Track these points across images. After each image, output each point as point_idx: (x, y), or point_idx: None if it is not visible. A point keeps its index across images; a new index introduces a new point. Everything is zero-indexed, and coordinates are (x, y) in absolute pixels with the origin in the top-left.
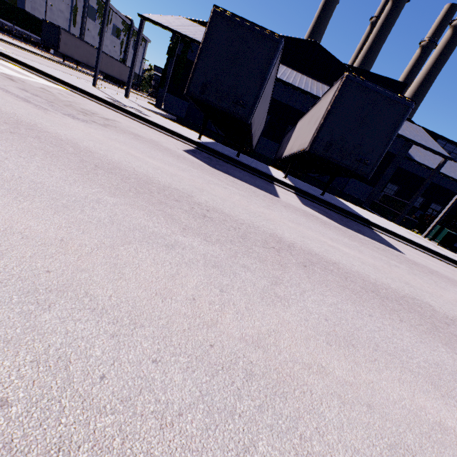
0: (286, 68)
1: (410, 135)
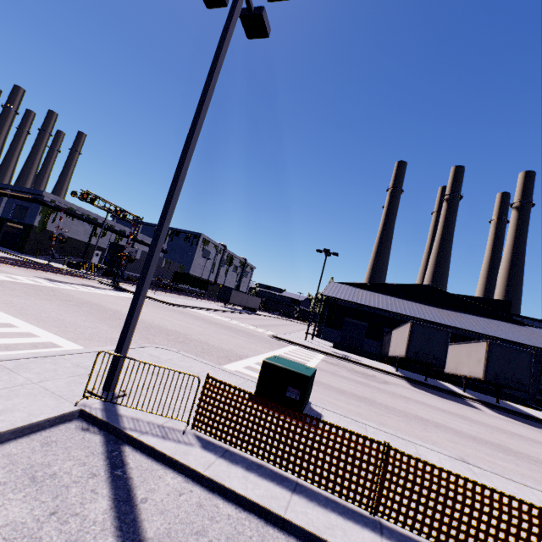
0: (415, 304)
1: (537, 342)
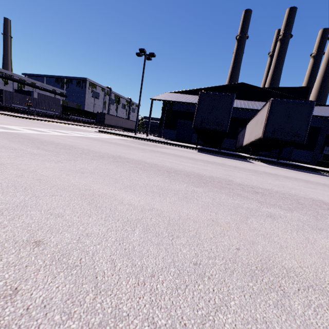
0: None
1: (325, 114)
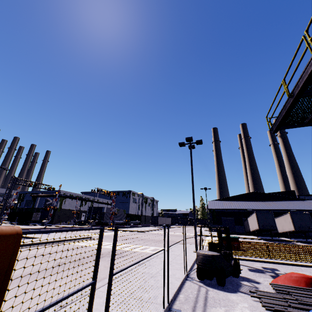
0: (252, 202)
1: None
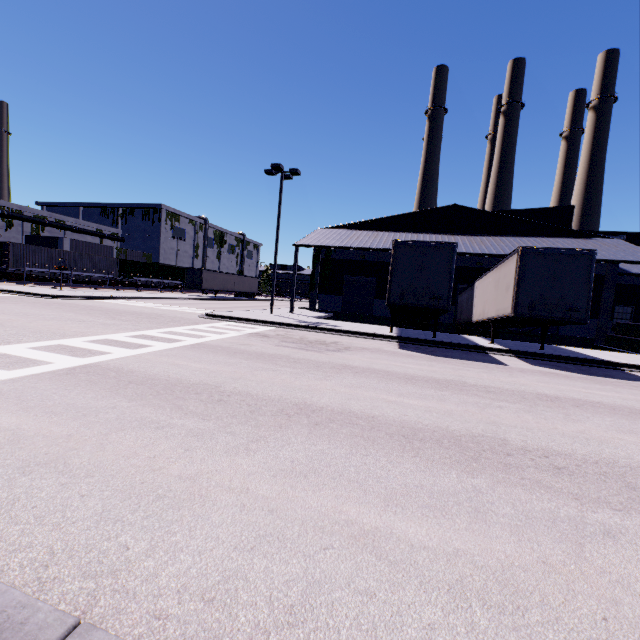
0: (435, 236)
1: (609, 255)
